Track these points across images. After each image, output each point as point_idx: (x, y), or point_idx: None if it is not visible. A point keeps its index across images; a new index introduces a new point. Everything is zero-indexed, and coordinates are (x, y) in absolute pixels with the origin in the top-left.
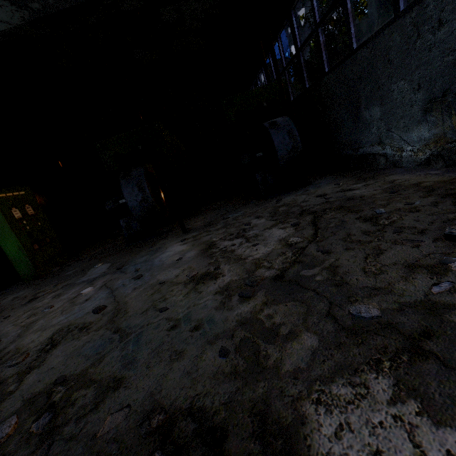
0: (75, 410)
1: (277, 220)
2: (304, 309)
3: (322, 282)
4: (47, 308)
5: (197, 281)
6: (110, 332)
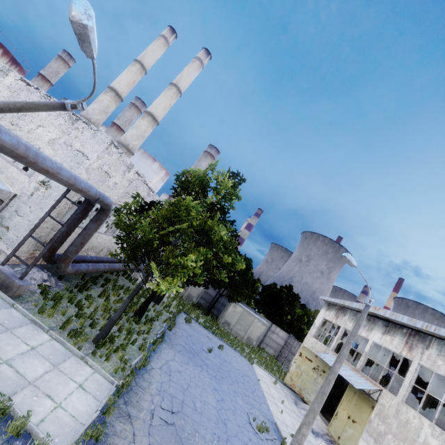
0: None
1: None
2: None
3: None
4: None
5: None
6: None
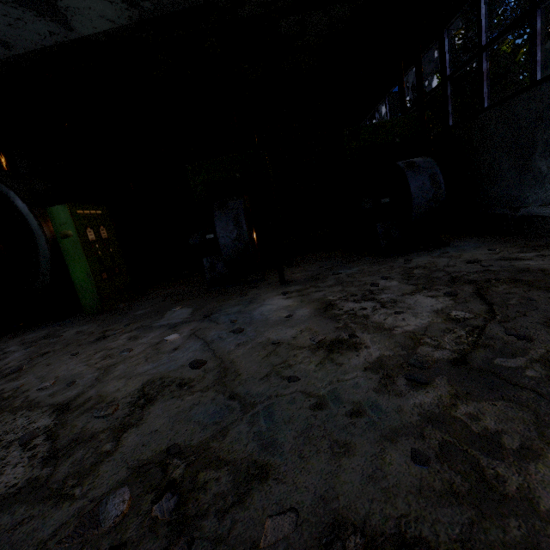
0: (211, 499)
1: (418, 285)
2: (530, 416)
3: (541, 380)
4: (125, 351)
5: (328, 349)
6: (224, 396)
